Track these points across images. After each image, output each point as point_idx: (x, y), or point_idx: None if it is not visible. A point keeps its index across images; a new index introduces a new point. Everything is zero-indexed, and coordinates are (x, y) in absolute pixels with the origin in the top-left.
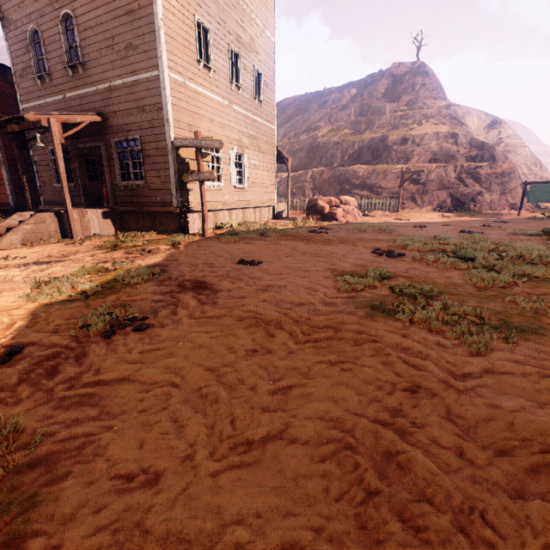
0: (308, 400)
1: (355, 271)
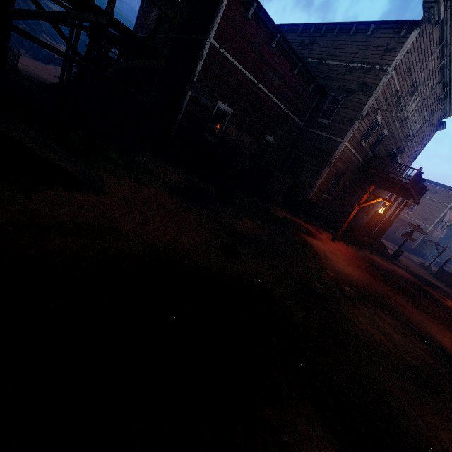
0: None
1: None
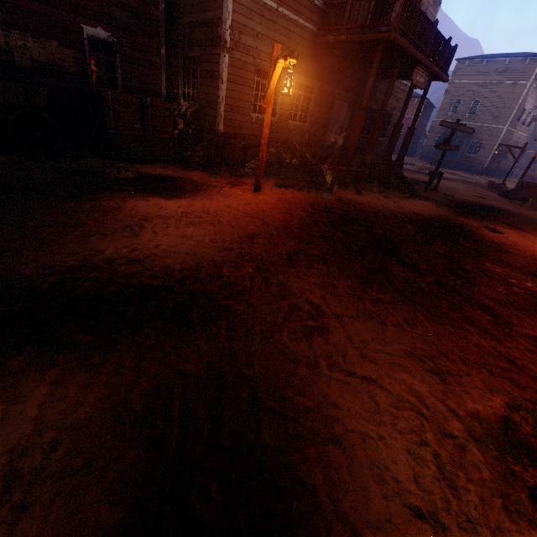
0: None
1: None
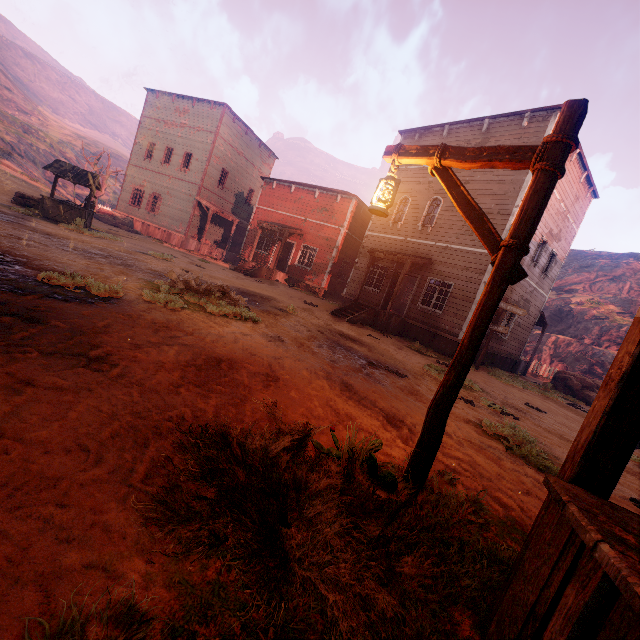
0: (634, 484)
1: (633, 454)
